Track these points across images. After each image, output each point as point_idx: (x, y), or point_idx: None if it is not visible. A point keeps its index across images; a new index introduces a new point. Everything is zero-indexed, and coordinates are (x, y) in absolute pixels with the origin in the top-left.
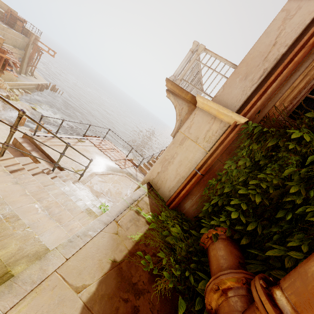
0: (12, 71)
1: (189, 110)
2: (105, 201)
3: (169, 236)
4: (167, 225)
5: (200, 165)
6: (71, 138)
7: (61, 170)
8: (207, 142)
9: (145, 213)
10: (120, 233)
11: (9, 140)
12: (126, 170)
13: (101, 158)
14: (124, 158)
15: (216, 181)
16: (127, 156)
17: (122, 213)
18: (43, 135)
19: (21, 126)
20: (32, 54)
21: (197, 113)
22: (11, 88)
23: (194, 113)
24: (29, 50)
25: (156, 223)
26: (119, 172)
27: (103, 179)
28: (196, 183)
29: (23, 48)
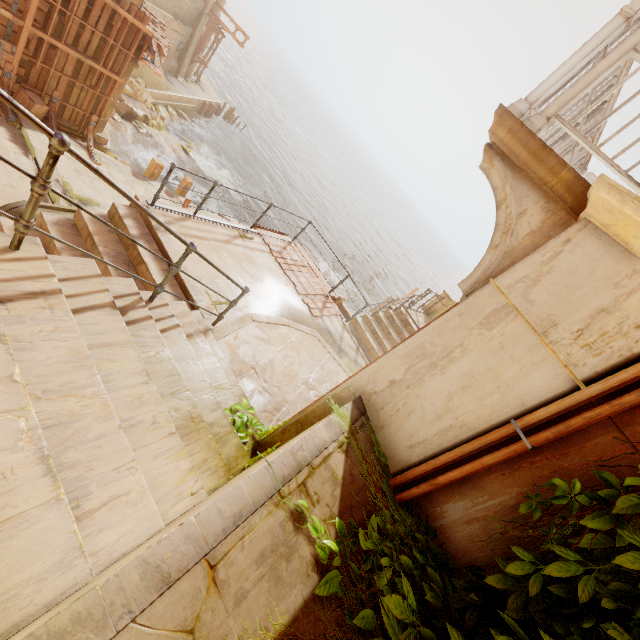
0: (153, 64)
1: (546, 222)
2: (254, 388)
3: (373, 632)
4: (376, 575)
5: (538, 417)
6: (227, 226)
7: (184, 292)
8: (589, 350)
9: (320, 518)
10: (206, 627)
11: (29, 213)
12: (321, 323)
13: (276, 282)
14: (325, 293)
15: (584, 498)
16: (332, 290)
17: (245, 523)
18: (170, 208)
19: (152, 180)
20: (205, 37)
21: (577, 241)
22: (154, 103)
23: (563, 236)
24: (201, 28)
25: (344, 568)
26: (306, 325)
27: (266, 335)
28: (504, 461)
29: (190, 22)
